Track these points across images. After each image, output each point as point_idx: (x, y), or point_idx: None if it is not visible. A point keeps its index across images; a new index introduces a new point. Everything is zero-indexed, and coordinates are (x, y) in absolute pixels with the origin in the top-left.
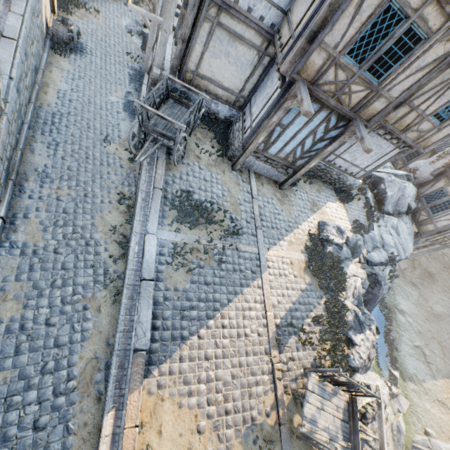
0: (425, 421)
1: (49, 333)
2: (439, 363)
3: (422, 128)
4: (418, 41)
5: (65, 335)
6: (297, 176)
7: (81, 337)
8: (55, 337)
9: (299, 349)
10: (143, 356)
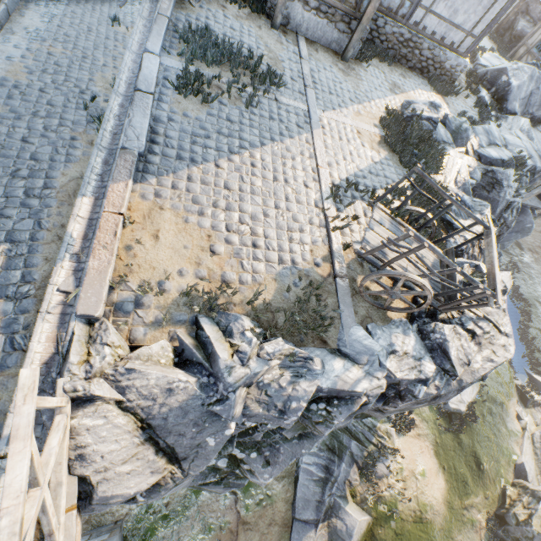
0: None
1: (26, 148)
2: None
3: None
4: None
5: (46, 154)
6: (363, 25)
7: (65, 159)
8: (32, 152)
9: (368, 216)
10: (134, 156)
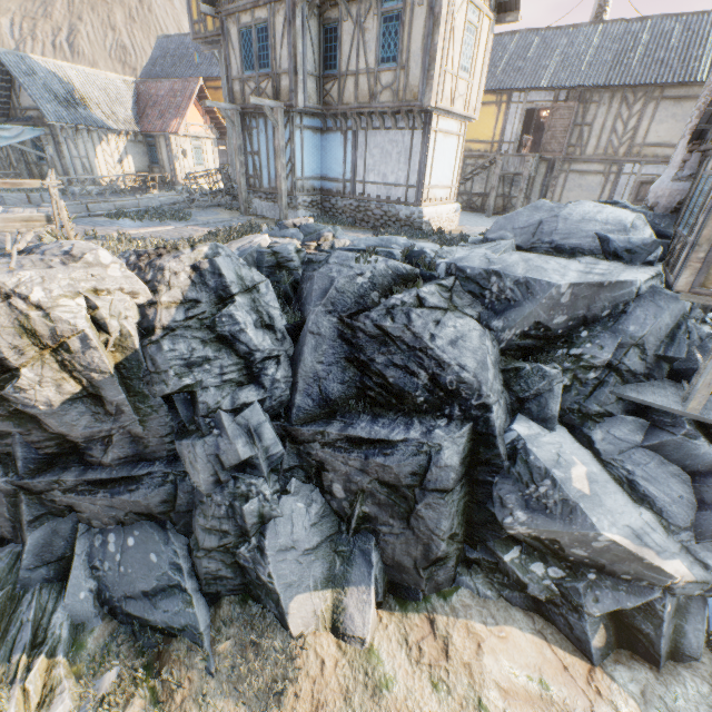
0: None
1: None
2: None
3: (386, 83)
4: (267, 30)
5: None
6: (281, 194)
7: None
8: None
9: None
10: None
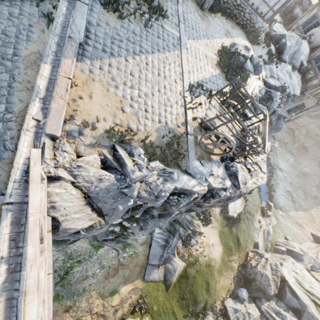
0: (286, 232)
1: None
2: (301, 202)
3: None
4: None
5: (12, 32)
6: None
7: (26, 38)
8: (2, 29)
9: (206, 105)
10: (77, 43)
